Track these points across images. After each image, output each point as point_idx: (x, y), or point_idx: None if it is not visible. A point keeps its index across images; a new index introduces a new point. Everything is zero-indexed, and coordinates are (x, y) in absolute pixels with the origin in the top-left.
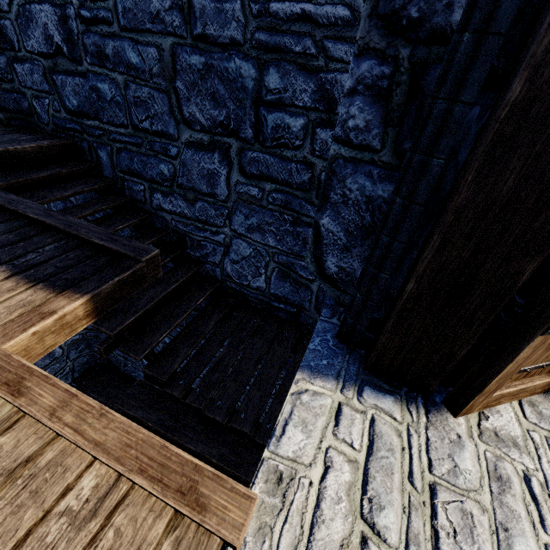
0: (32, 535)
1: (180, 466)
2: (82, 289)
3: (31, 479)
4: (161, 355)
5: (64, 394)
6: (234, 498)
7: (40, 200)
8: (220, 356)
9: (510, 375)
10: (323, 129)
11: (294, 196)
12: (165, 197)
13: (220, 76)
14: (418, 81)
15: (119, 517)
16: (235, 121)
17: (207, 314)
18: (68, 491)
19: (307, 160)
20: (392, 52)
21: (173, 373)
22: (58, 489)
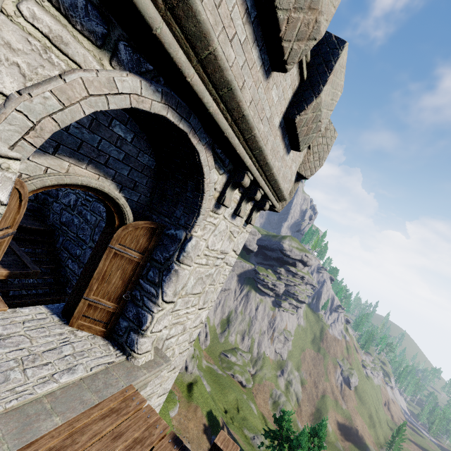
0: None
1: None
2: (10, 269)
3: None
4: None
5: None
6: (4, 305)
7: (22, 246)
8: None
9: (81, 313)
10: None
11: None
12: (72, 262)
13: None
14: None
15: None
16: None
17: None
18: None
19: None
20: None
21: None
22: None
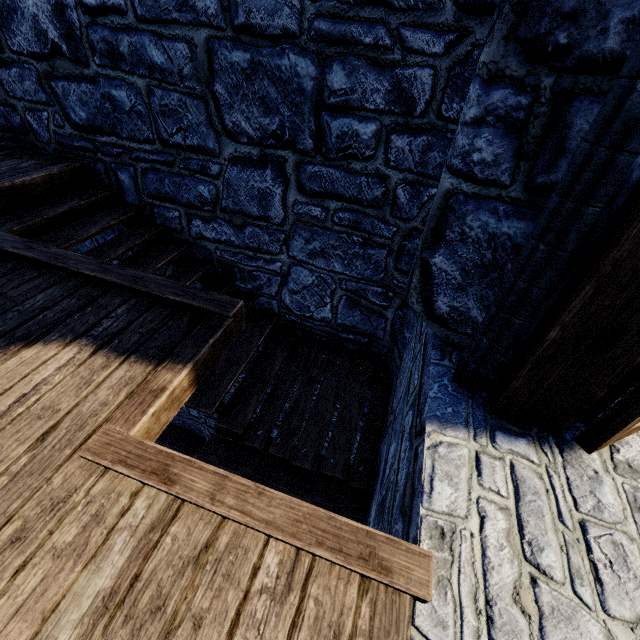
0: (242, 614)
1: (353, 534)
2: (181, 357)
3: (217, 563)
4: (230, 405)
5: (214, 477)
6: (412, 558)
7: (66, 243)
8: (294, 399)
9: None
10: (399, 135)
11: (364, 214)
12: (206, 223)
13: (270, 77)
14: (559, 112)
15: (312, 588)
16: (290, 130)
17: (270, 353)
18: (256, 570)
19: (380, 172)
20: (532, 81)
21: (247, 424)
22: (246, 569)
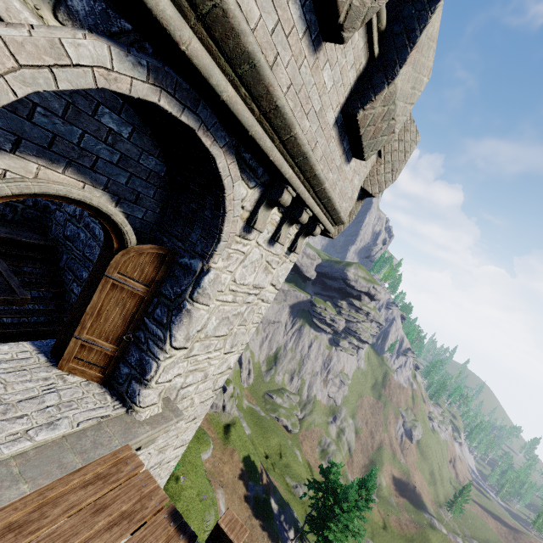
0: None
1: None
2: None
3: None
4: None
5: None
6: None
7: (15, 264)
8: None
9: (72, 354)
10: None
11: None
12: (78, 286)
13: None
14: None
15: None
16: None
17: None
18: None
19: None
20: None
21: None
22: None
